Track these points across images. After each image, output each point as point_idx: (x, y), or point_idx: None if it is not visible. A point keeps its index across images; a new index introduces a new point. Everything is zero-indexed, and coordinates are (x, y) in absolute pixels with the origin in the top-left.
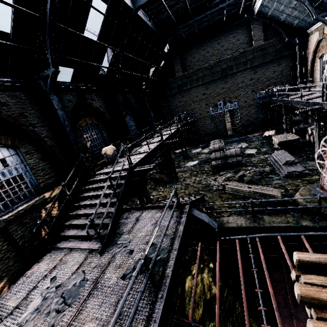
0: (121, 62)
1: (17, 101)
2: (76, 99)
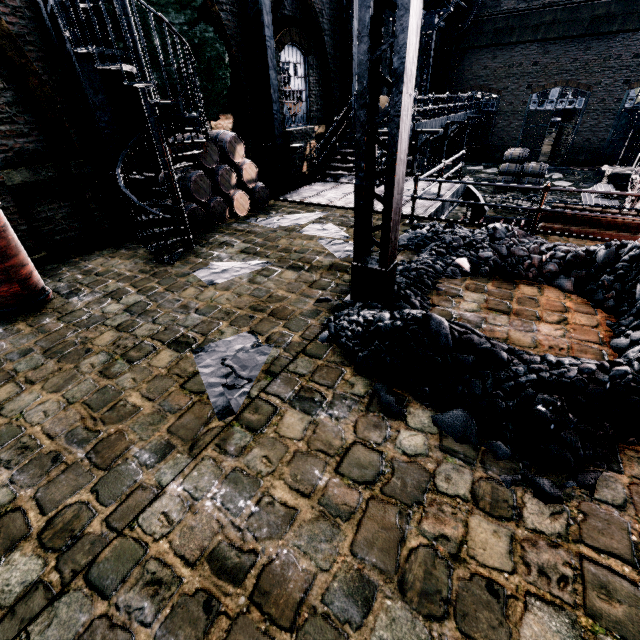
0: None
1: None
2: None
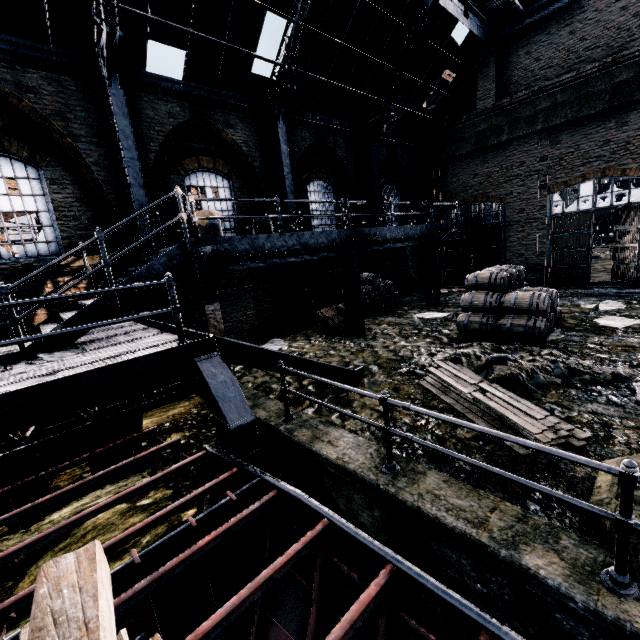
0: (298, 47)
1: (58, 91)
2: (188, 116)
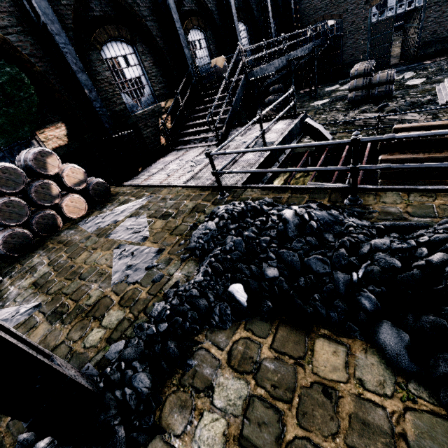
0: None
1: None
2: None
